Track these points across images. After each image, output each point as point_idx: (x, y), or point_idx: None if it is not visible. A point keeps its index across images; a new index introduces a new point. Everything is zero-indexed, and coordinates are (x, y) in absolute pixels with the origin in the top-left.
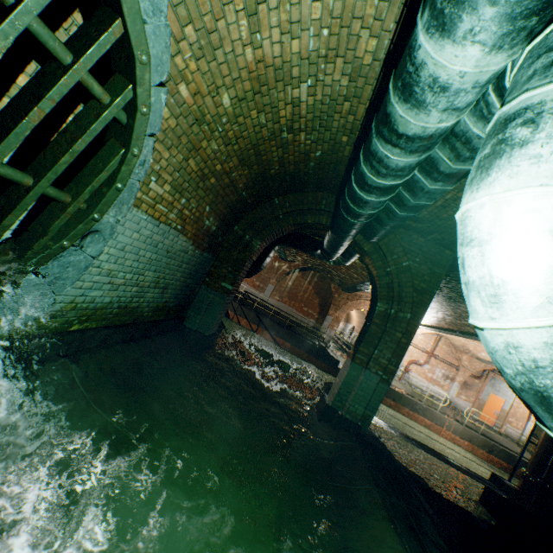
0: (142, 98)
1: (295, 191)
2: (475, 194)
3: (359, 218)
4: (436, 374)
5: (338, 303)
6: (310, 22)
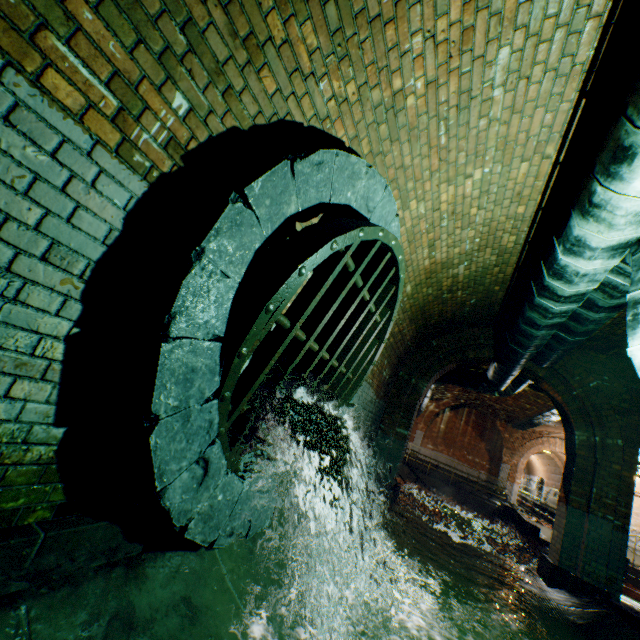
0: (394, 314)
1: (450, 331)
2: (631, 342)
3: (531, 349)
4: None
5: (511, 445)
6: (466, 238)
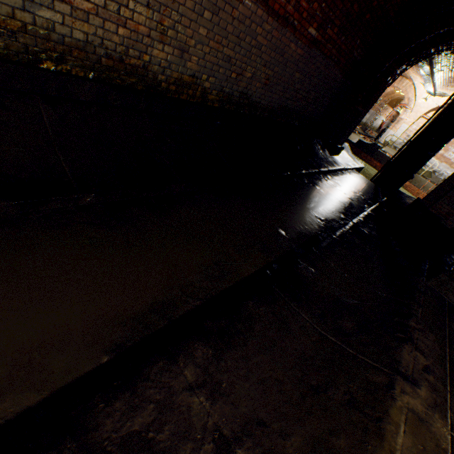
0: None
1: None
2: None
3: None
4: (449, 152)
5: None
6: None
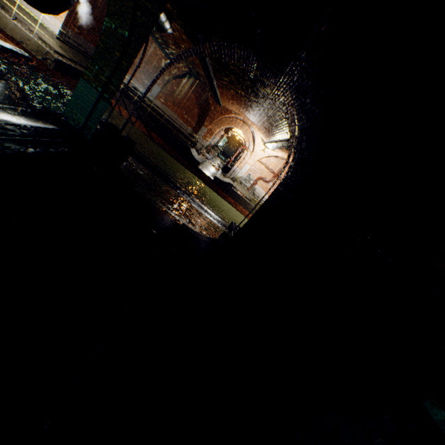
0: None
1: None
2: None
3: None
4: None
5: (213, 117)
6: None
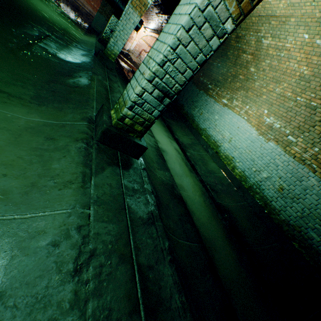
0: None
1: None
2: None
3: None
4: None
5: None
6: None
